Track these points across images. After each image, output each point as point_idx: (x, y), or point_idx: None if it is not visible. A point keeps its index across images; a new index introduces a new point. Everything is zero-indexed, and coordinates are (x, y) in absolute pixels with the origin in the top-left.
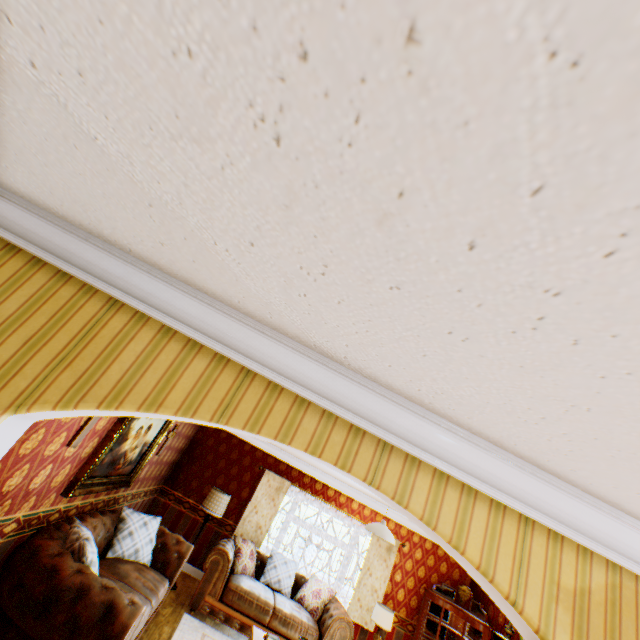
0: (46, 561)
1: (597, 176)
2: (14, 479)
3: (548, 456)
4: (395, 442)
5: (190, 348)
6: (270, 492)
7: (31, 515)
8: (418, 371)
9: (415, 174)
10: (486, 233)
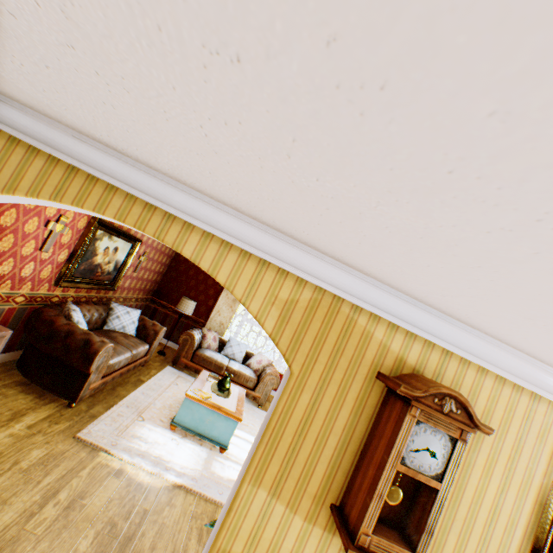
0: (47, 318)
1: None
2: (5, 267)
3: (256, 213)
4: (174, 213)
5: (32, 152)
6: (229, 302)
7: (34, 295)
8: (146, 150)
9: None
10: (2, 1)
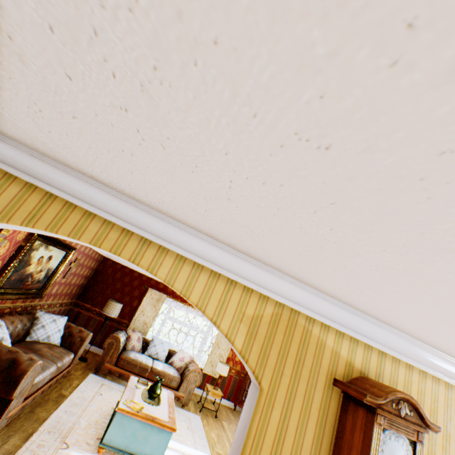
0: None
1: (61, 17)
2: None
3: (233, 241)
4: (151, 238)
5: (7, 179)
6: (153, 302)
7: None
8: (141, 186)
9: (1, 20)
10: (65, 66)
